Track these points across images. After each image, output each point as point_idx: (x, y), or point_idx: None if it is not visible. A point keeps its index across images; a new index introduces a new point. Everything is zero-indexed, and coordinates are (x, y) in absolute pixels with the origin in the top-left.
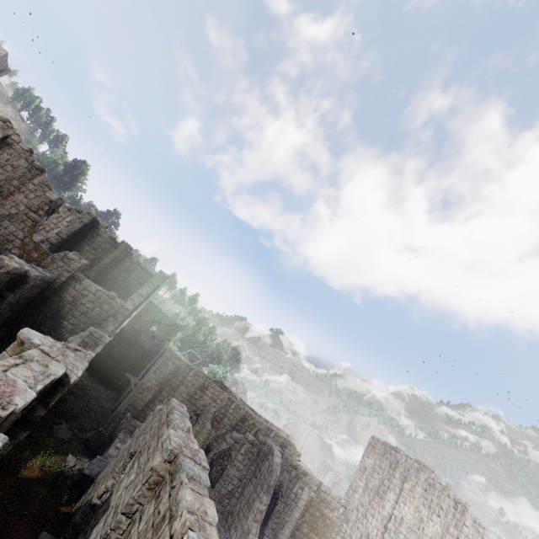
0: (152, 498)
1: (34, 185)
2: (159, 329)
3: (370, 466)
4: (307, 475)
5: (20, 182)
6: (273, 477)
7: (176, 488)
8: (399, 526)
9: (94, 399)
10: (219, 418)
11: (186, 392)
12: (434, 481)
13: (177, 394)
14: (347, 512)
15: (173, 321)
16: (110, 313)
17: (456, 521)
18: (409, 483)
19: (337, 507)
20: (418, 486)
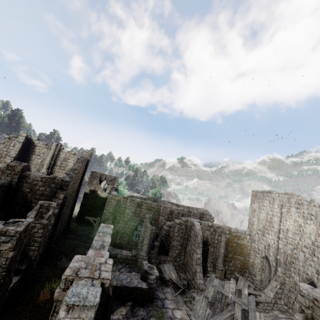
0: None
1: None
2: (107, 184)
3: (257, 207)
4: (220, 227)
5: None
6: (199, 238)
7: None
8: (287, 234)
9: (84, 236)
10: (156, 218)
11: (130, 212)
12: (302, 200)
13: (125, 215)
14: (252, 237)
15: (112, 177)
16: (57, 188)
17: None
18: (285, 208)
19: (245, 237)
20: (292, 207)
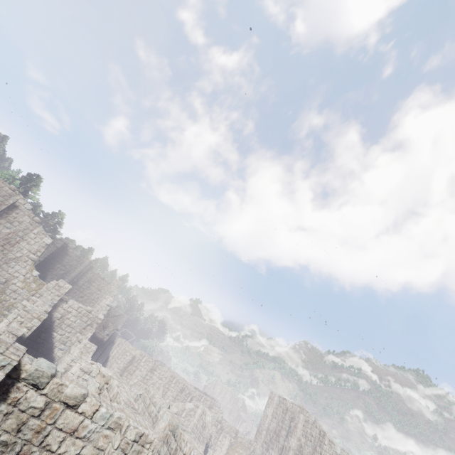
0: (163, 444)
1: (35, 234)
2: (107, 320)
3: (270, 413)
4: (228, 426)
5: (24, 233)
6: (206, 431)
7: (178, 436)
8: (288, 453)
9: None
10: (164, 392)
11: (140, 375)
12: (309, 418)
13: (133, 377)
14: (256, 449)
15: (118, 312)
16: (88, 323)
17: (320, 443)
18: (294, 422)
19: (249, 447)
20: (299, 423)
